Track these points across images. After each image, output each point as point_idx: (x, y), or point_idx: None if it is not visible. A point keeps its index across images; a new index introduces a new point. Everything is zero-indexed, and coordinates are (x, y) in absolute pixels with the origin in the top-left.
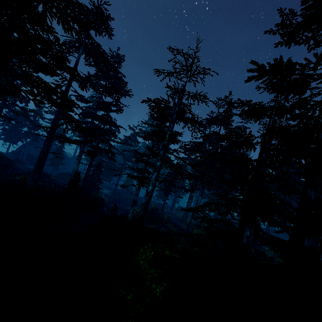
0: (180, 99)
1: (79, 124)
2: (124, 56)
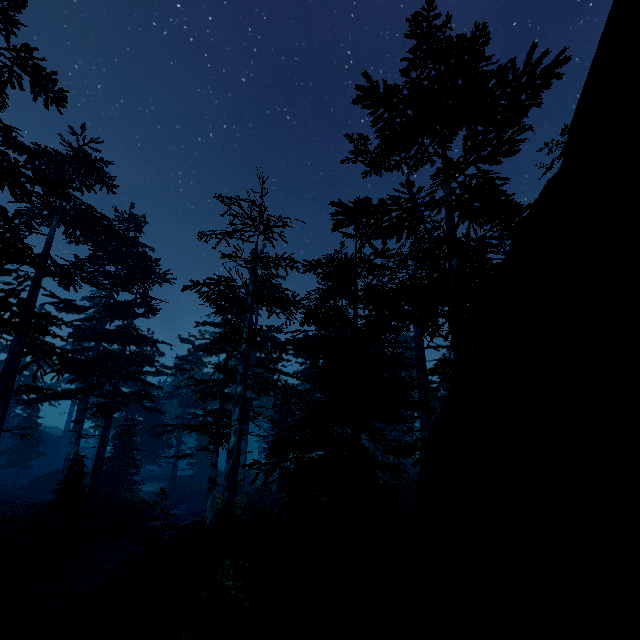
0: (253, 272)
1: (67, 355)
2: (144, 216)
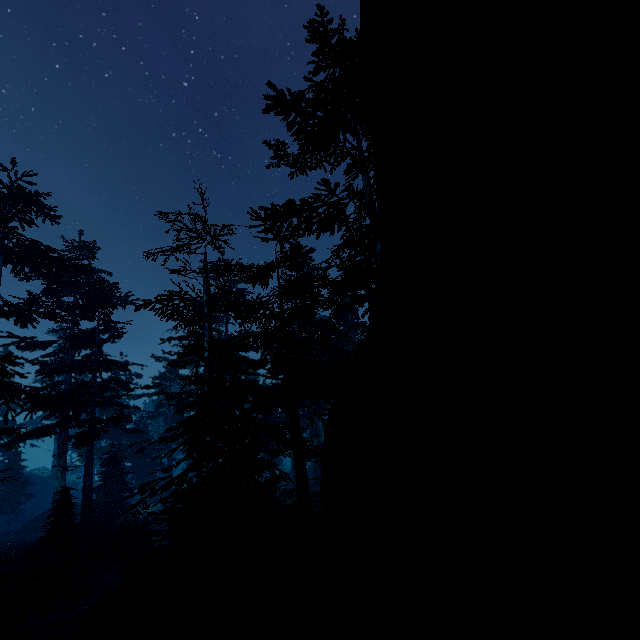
0: (205, 282)
1: (36, 392)
2: (94, 242)
